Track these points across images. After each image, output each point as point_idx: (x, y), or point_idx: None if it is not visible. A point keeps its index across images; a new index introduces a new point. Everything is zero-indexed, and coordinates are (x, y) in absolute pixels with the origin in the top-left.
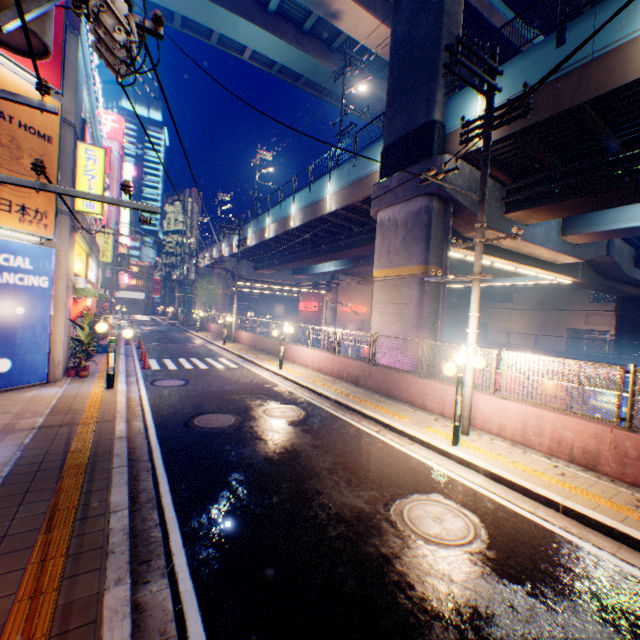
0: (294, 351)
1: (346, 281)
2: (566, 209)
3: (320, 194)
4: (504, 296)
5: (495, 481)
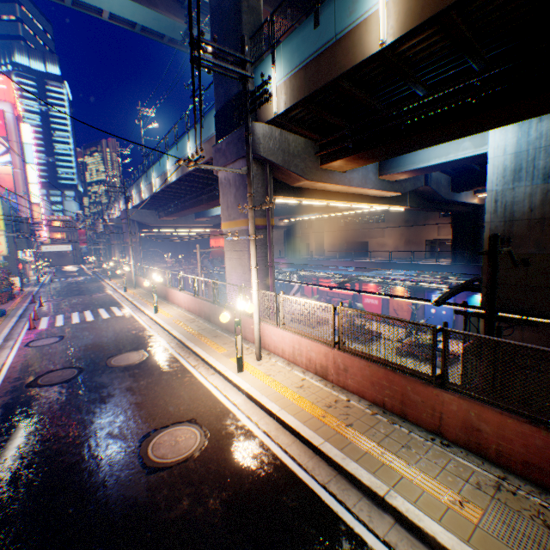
0: (173, 294)
1: None
2: (363, 160)
3: (184, 152)
4: (379, 217)
5: (250, 399)
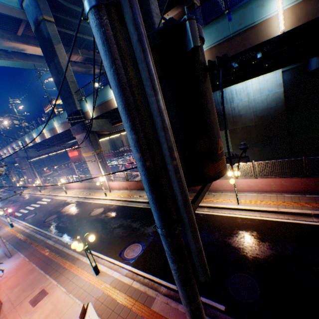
0: (70, 185)
1: None
2: None
3: (53, 126)
4: None
5: (111, 200)
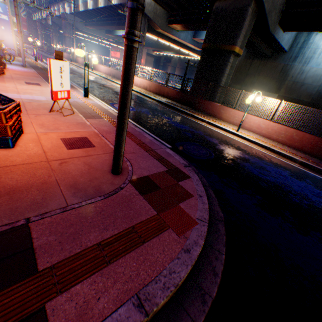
0: (98, 67)
1: None
2: (183, 28)
3: None
4: None
5: None
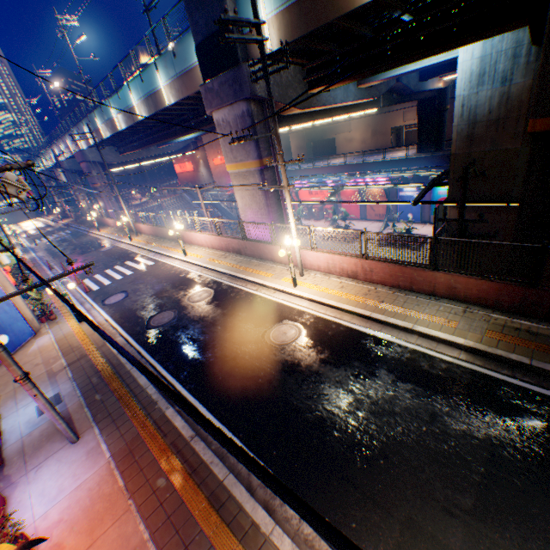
0: (190, 237)
1: (209, 136)
2: (349, 81)
3: (154, 85)
4: None
5: (312, 302)
